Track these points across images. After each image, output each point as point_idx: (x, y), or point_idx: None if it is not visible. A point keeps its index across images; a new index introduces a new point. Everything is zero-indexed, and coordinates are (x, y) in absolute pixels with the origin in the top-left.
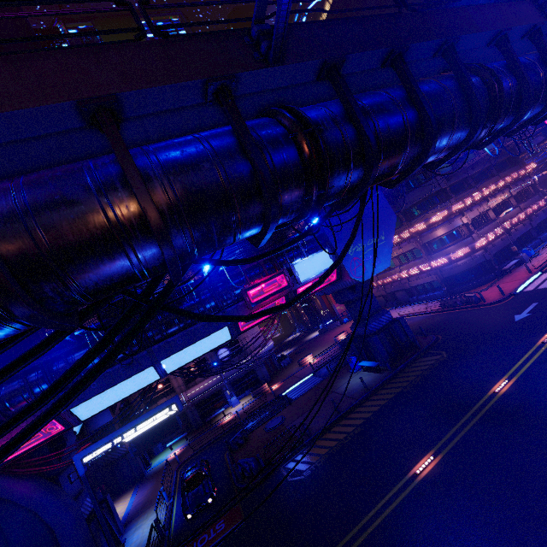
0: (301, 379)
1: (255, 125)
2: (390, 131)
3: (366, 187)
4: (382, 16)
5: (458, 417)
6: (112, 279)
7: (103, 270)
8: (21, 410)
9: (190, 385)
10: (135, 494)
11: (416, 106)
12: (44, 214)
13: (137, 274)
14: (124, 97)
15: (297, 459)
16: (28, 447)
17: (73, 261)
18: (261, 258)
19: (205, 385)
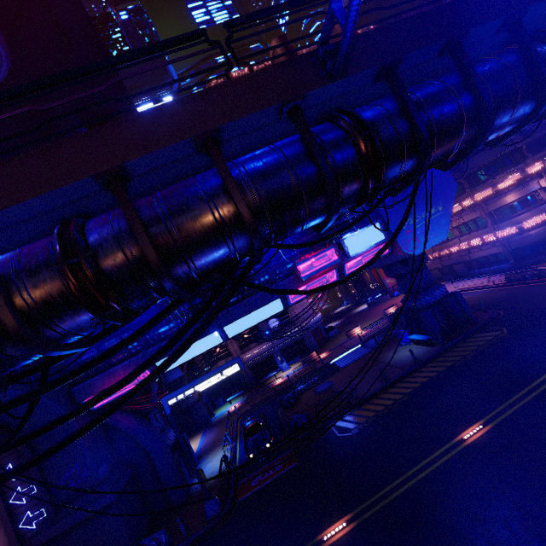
0: (348, 349)
1: (319, 132)
2: (444, 121)
3: (418, 177)
4: (441, 5)
5: (513, 392)
6: (217, 263)
7: (213, 257)
8: (155, 353)
9: (244, 350)
10: (204, 436)
11: (473, 93)
12: (178, 221)
13: (232, 259)
14: (223, 128)
15: (346, 419)
16: (127, 390)
17: (195, 252)
18: (321, 242)
19: (258, 350)
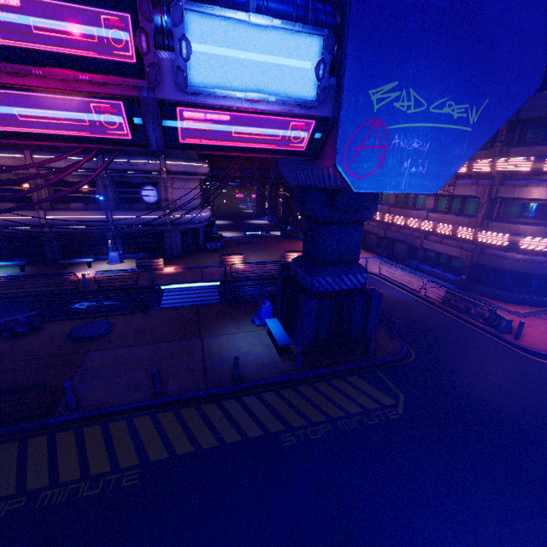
0: (201, 280)
1: None
2: None
3: None
4: None
5: None
6: None
7: None
8: None
9: (59, 205)
10: None
11: None
12: None
13: None
14: None
15: None
16: None
17: None
18: None
19: (79, 217)
